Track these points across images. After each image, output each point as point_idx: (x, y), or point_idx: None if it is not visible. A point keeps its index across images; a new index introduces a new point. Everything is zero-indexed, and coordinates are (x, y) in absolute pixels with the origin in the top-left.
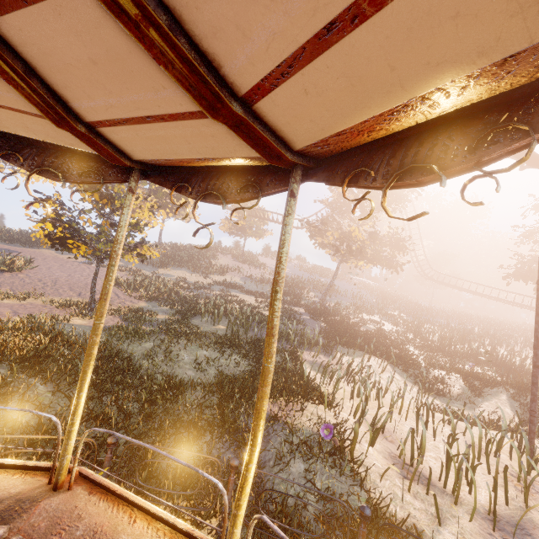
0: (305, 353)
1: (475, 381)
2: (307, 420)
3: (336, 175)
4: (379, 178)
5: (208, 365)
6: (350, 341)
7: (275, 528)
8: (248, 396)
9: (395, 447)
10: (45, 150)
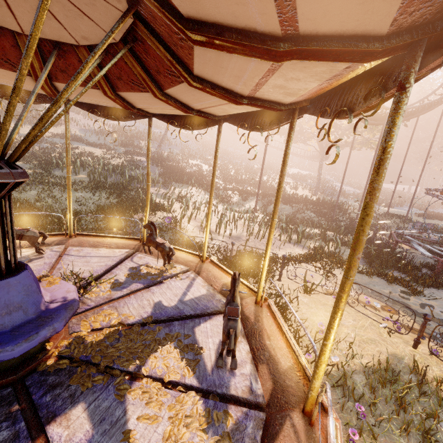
0: (151, 189)
1: (245, 195)
2: (158, 218)
3: (165, 119)
4: (178, 126)
5: (86, 202)
6: (180, 179)
7: (157, 223)
8: (123, 212)
9: (200, 224)
10: (3, 84)
